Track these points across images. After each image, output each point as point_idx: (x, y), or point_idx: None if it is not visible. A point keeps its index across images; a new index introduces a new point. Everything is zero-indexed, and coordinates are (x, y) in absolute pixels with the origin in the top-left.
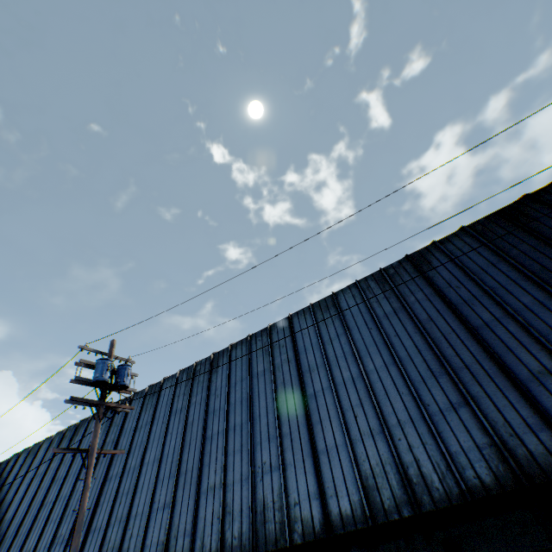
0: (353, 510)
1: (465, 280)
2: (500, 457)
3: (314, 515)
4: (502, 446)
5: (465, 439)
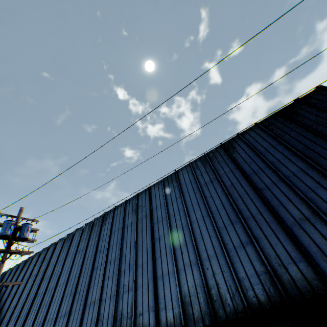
0: (174, 319)
1: (255, 158)
2: (272, 281)
3: (150, 322)
4: (273, 273)
5: (249, 268)
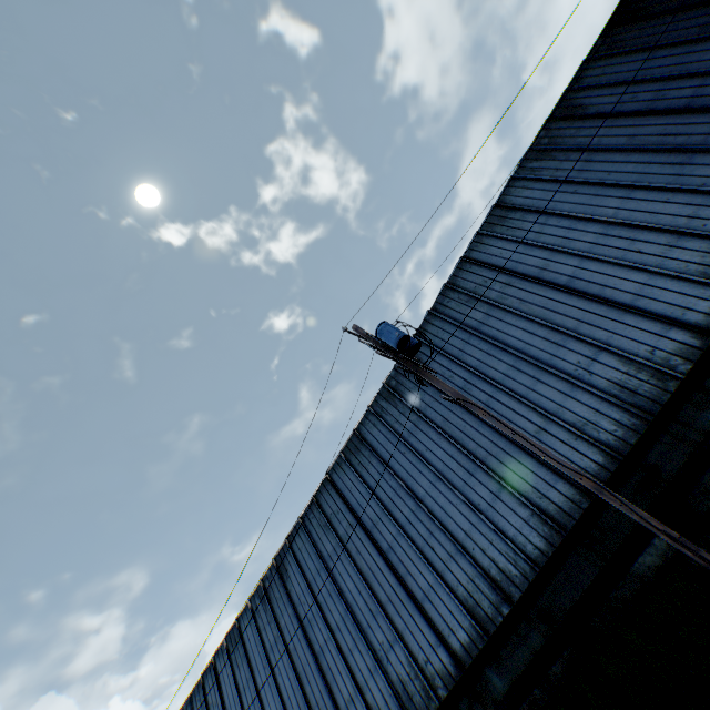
0: None
1: (634, 89)
2: None
3: (681, 340)
4: None
5: None
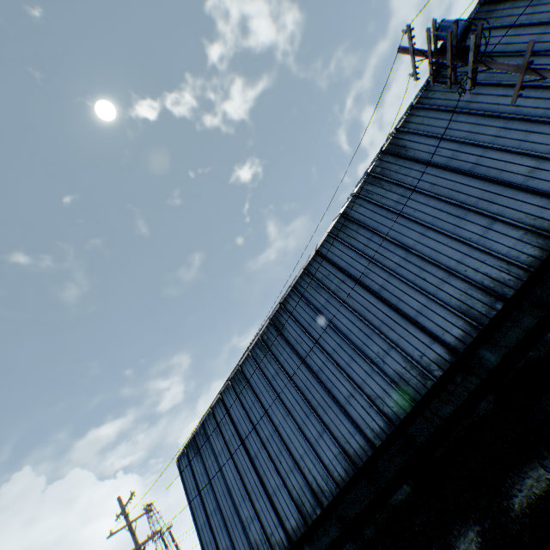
0: None
1: None
2: None
3: None
4: None
5: None
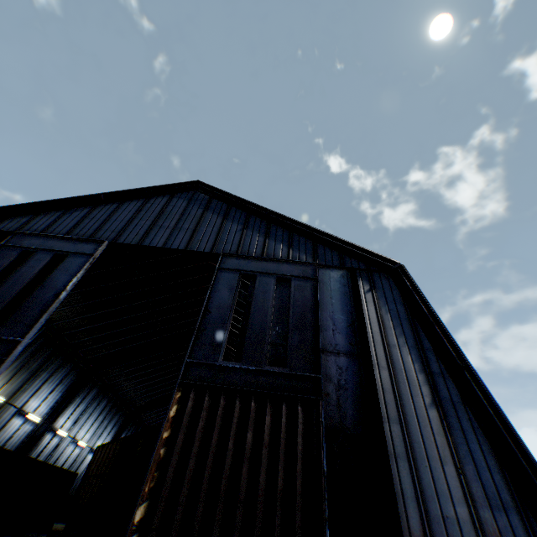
0: None
1: None
2: None
3: None
4: None
5: None
